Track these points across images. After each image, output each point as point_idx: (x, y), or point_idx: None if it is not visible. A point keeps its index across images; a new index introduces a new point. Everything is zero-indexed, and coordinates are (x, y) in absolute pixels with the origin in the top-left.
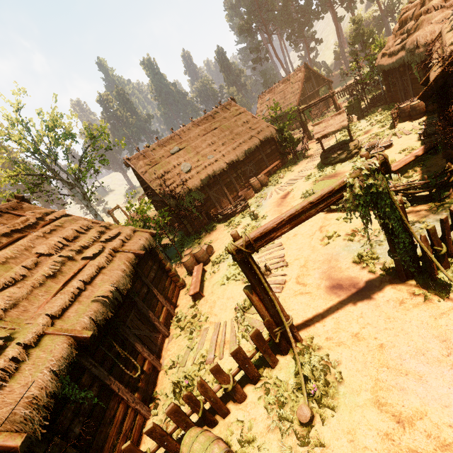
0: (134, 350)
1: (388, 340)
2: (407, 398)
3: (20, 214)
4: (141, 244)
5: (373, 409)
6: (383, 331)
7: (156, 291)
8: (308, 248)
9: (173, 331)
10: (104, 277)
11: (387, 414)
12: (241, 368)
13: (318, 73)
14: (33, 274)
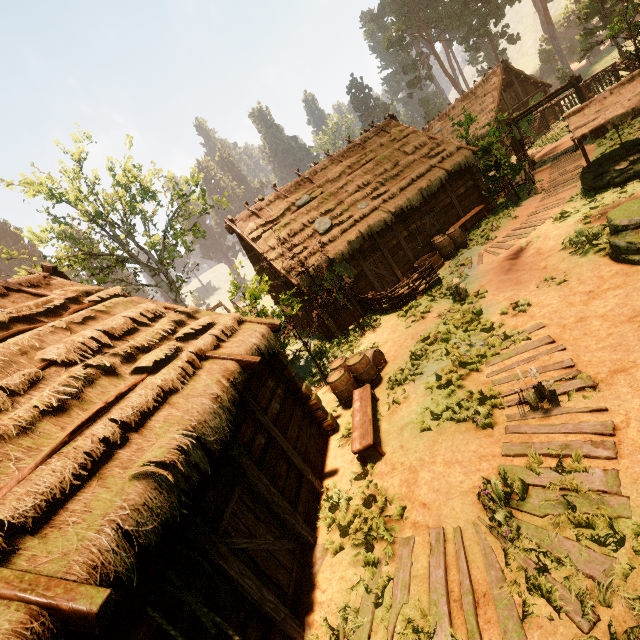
0: (240, 599)
1: None
2: None
3: (39, 293)
4: (253, 345)
5: None
6: None
7: (283, 441)
8: None
9: (322, 534)
10: (172, 412)
11: None
12: None
13: (526, 75)
14: (19, 404)
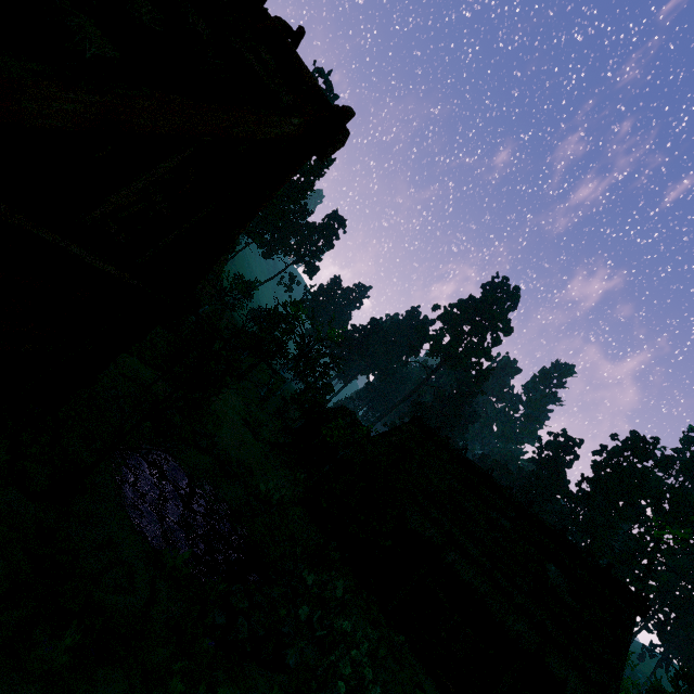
0: None
1: None
2: None
3: None
4: None
5: None
6: None
7: None
8: None
9: None
10: None
11: None
12: None
13: None
14: None
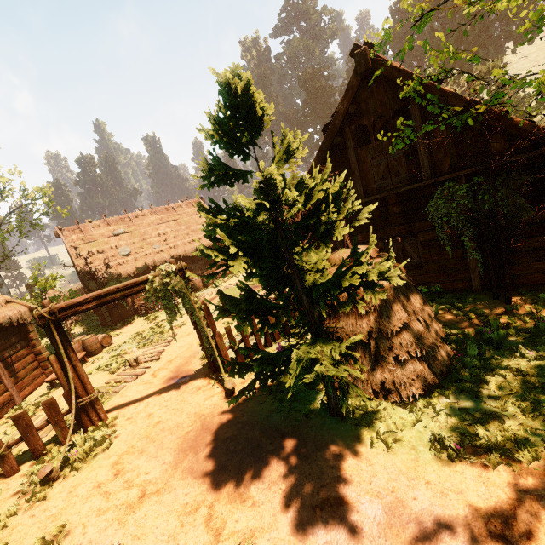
0: None
1: (166, 418)
2: (139, 458)
3: None
4: (7, 315)
5: (108, 468)
6: (170, 411)
7: (3, 370)
8: (188, 346)
9: (3, 420)
10: None
11: (114, 470)
12: (22, 436)
13: None
14: None
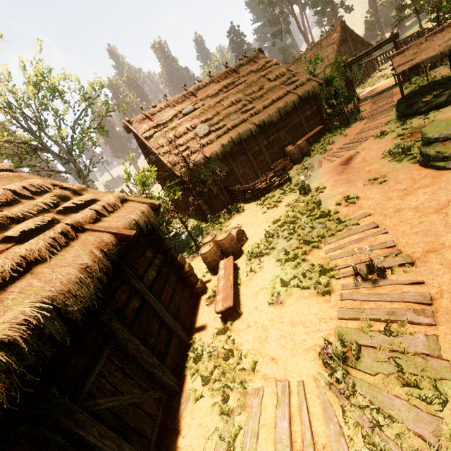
0: None
1: None
2: None
3: None
4: (133, 220)
5: None
6: None
7: (157, 303)
8: (449, 229)
9: (187, 381)
10: (32, 282)
11: None
12: None
13: (357, 34)
14: None
